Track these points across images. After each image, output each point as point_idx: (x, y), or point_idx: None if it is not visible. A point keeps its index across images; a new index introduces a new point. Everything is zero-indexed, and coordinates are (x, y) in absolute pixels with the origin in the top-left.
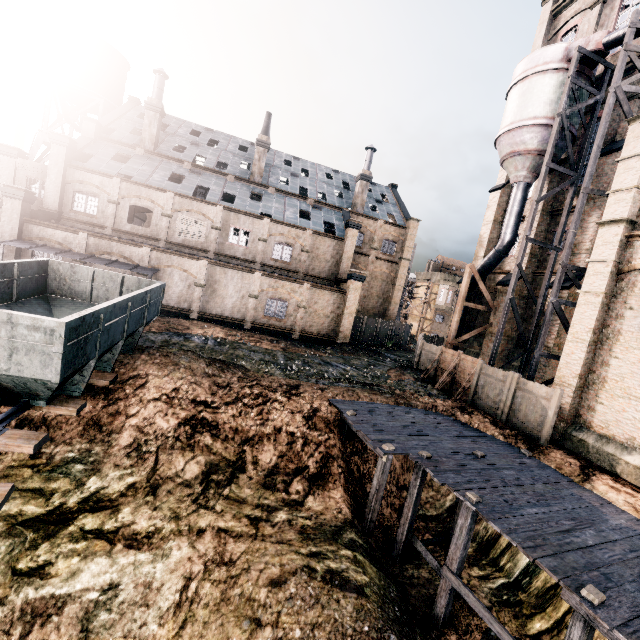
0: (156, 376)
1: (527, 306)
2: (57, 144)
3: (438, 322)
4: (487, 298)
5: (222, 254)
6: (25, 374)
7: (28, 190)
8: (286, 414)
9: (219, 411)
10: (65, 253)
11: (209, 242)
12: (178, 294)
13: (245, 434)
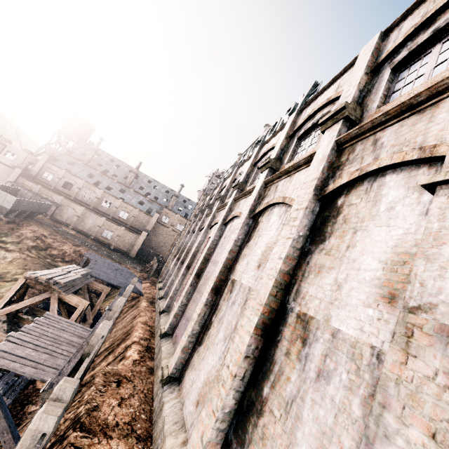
0: (35, 225)
1: None
2: (46, 154)
3: None
4: None
5: (96, 208)
6: (4, 206)
7: (27, 167)
8: (69, 247)
9: (48, 238)
10: (29, 190)
11: (93, 202)
12: (68, 217)
13: (52, 246)
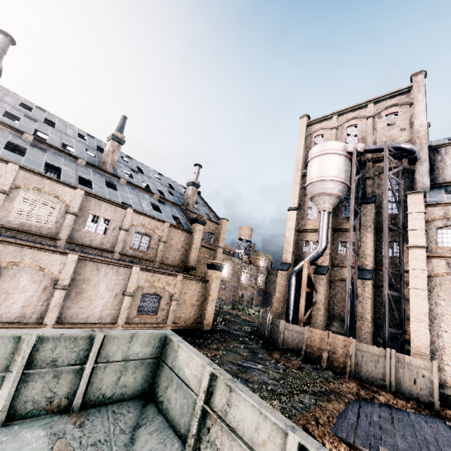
0: None
1: (331, 287)
2: None
3: (222, 290)
4: (314, 283)
5: (76, 242)
6: None
7: None
8: None
9: None
10: None
11: (59, 228)
12: (23, 302)
13: None
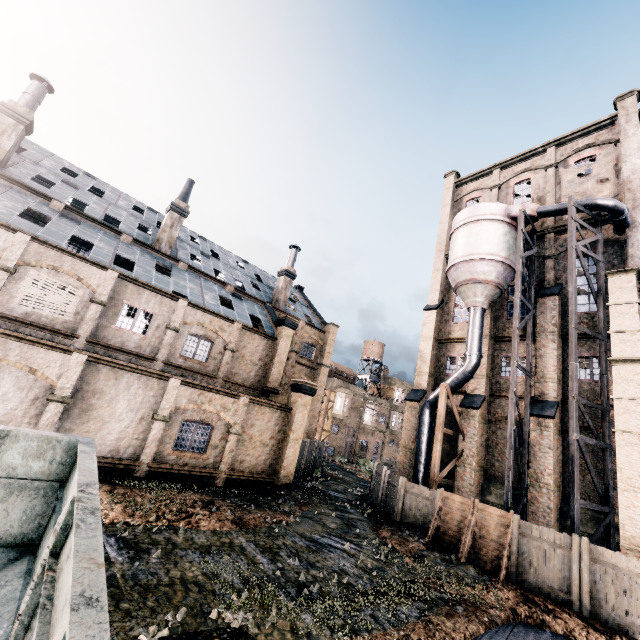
0: None
1: (490, 430)
2: None
3: (335, 433)
4: (458, 422)
5: (101, 343)
6: None
7: None
8: None
9: None
10: None
11: (80, 322)
12: (2, 417)
13: None
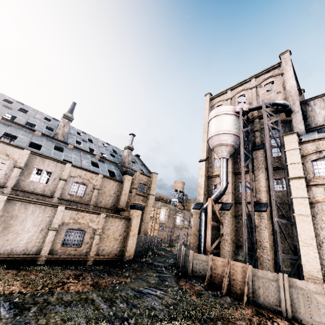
0: None
1: (236, 221)
2: None
3: (161, 230)
4: (219, 218)
5: (20, 189)
6: None
7: None
8: None
9: None
10: None
11: (8, 178)
12: None
13: None
